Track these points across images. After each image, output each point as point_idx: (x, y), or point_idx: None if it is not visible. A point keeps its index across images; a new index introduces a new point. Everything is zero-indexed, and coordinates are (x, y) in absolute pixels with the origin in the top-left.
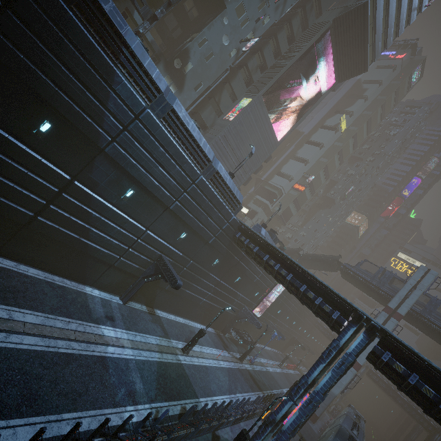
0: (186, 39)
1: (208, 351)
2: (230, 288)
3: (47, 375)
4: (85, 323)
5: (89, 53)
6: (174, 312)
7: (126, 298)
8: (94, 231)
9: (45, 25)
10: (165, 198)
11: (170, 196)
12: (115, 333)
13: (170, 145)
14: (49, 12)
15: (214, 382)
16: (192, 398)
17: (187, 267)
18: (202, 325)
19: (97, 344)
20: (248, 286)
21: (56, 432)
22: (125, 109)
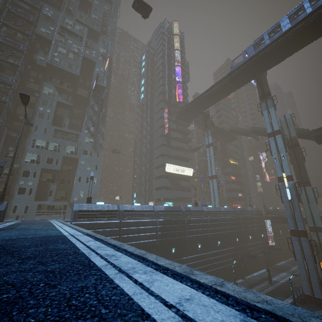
0: None
1: None
2: None
3: None
4: None
5: None
6: None
7: None
8: None
9: None
10: None
11: None
12: None
13: None
14: None
15: None
16: None
17: None
18: None
19: None
20: None
21: None
22: None
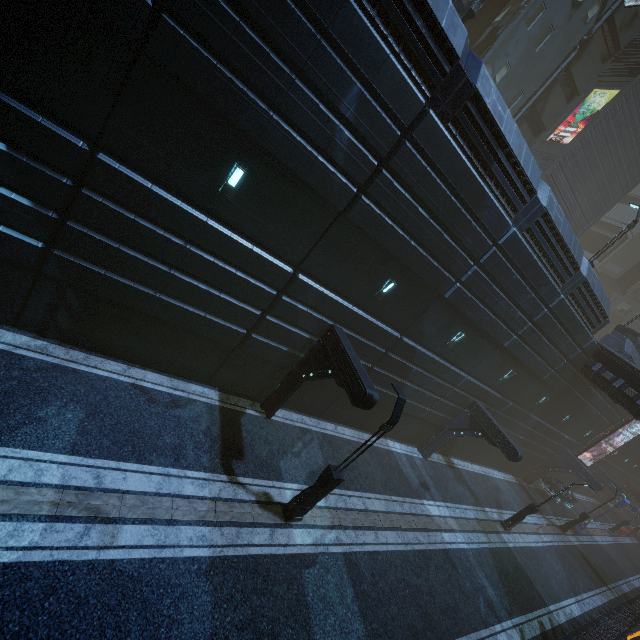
0: (495, 15)
1: (524, 520)
2: (552, 429)
3: (422, 586)
4: (411, 500)
5: (459, 183)
6: (470, 459)
7: (427, 452)
8: (409, 386)
9: (417, 170)
10: (501, 335)
11: (508, 331)
12: (438, 509)
13: (530, 267)
14: (426, 151)
15: (551, 574)
16: (542, 606)
17: (503, 410)
18: (499, 472)
19: (433, 531)
20: (579, 424)
21: None
22: (484, 239)
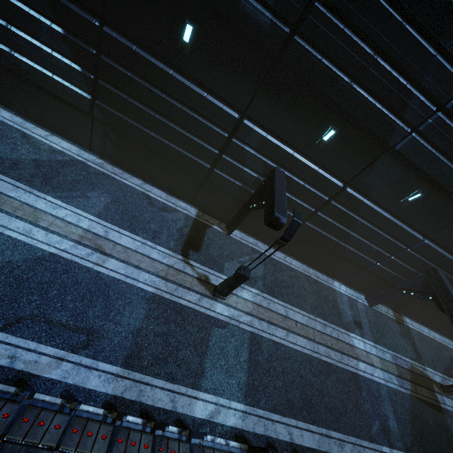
0: None
1: None
2: None
3: (315, 383)
4: (337, 328)
5: (415, 2)
6: (428, 325)
7: (373, 301)
8: (354, 237)
9: None
10: None
11: None
12: (364, 345)
13: None
14: None
15: None
16: None
17: None
18: None
19: (349, 356)
20: None
21: (327, 447)
22: None
